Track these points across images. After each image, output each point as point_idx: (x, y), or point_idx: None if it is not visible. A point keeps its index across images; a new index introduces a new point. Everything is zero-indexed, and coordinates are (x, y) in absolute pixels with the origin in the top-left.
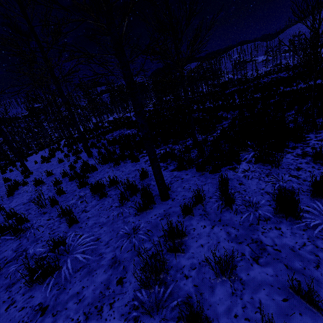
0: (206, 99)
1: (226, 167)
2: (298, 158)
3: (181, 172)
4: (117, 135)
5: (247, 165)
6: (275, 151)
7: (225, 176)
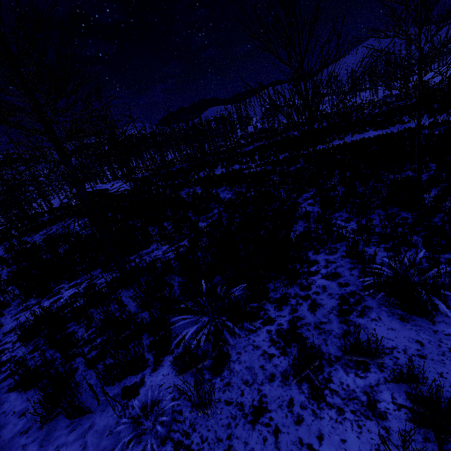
0: (218, 161)
1: (123, 381)
2: (275, 348)
3: (21, 401)
4: (56, 231)
5: (168, 374)
6: (240, 320)
7: (89, 439)
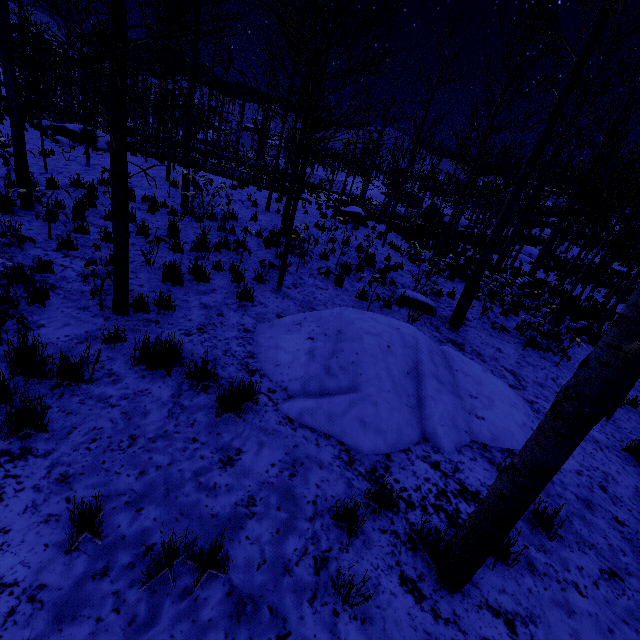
0: None
1: None
2: None
3: None
4: None
5: None
6: None
7: None
